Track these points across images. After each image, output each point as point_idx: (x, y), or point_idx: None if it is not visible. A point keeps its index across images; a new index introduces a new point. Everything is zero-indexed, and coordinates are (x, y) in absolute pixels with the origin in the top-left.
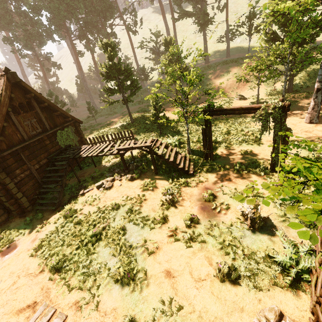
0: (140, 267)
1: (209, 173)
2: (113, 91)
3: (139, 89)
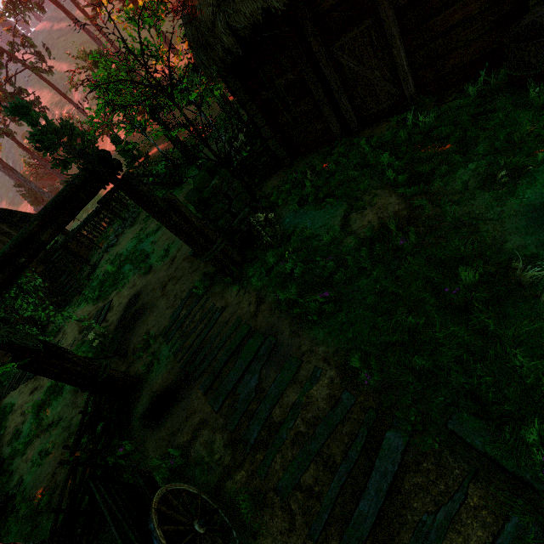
0: (149, 251)
1: (197, 172)
2: (67, 161)
3: (96, 141)
